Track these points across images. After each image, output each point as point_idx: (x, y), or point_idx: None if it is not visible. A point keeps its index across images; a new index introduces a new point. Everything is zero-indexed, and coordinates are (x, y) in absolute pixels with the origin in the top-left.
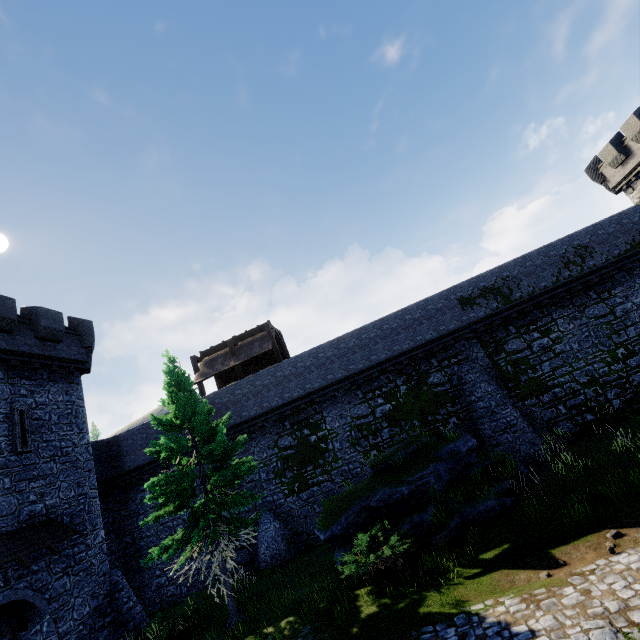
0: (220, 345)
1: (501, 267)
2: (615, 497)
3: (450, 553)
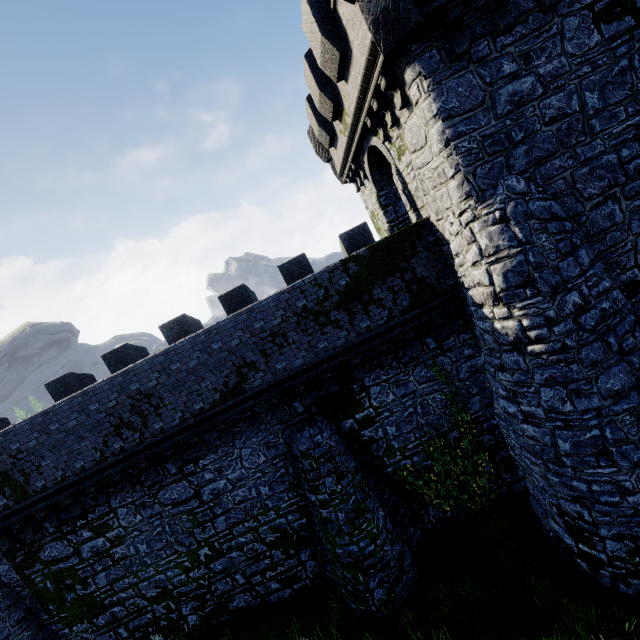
0: None
1: (7, 433)
2: None
3: None
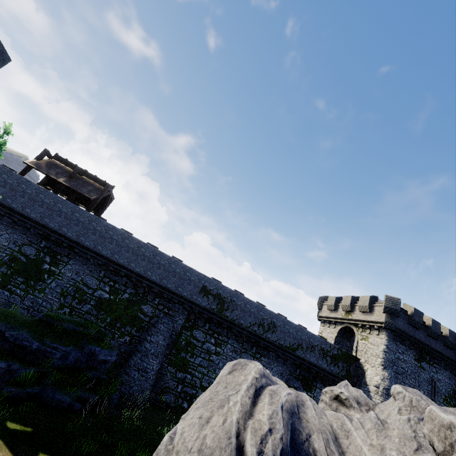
0: (73, 164)
1: (237, 294)
2: (118, 455)
3: (0, 404)
